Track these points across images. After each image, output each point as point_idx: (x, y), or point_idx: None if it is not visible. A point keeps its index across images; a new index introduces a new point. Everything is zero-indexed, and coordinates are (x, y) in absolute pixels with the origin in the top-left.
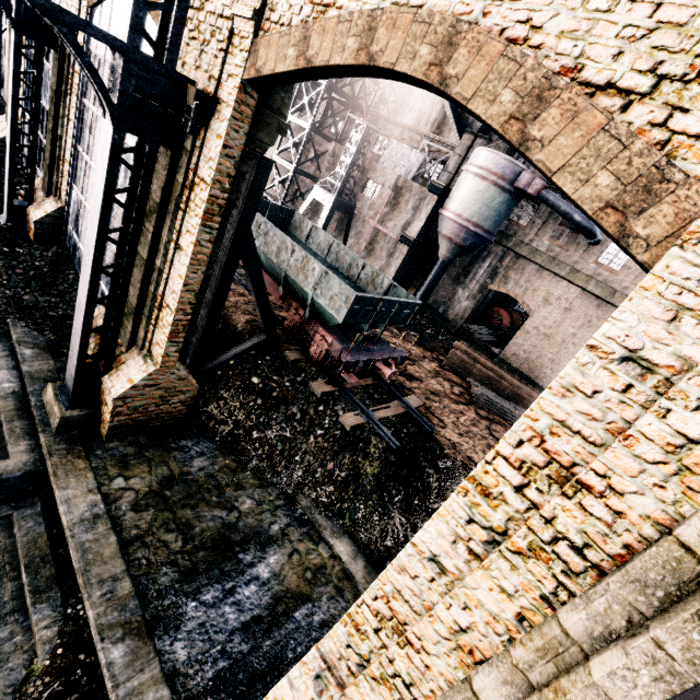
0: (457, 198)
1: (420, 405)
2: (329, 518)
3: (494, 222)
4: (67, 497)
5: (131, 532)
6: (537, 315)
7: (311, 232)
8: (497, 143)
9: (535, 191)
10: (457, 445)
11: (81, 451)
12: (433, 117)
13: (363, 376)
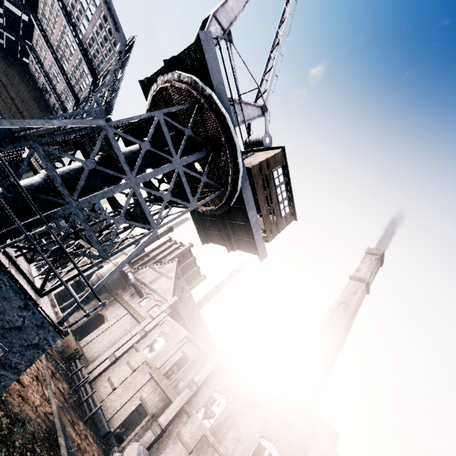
0: (102, 268)
1: None
2: None
3: (110, 279)
4: None
5: None
6: (107, 322)
7: None
8: (134, 269)
9: (127, 272)
10: None
11: None
12: None
13: None
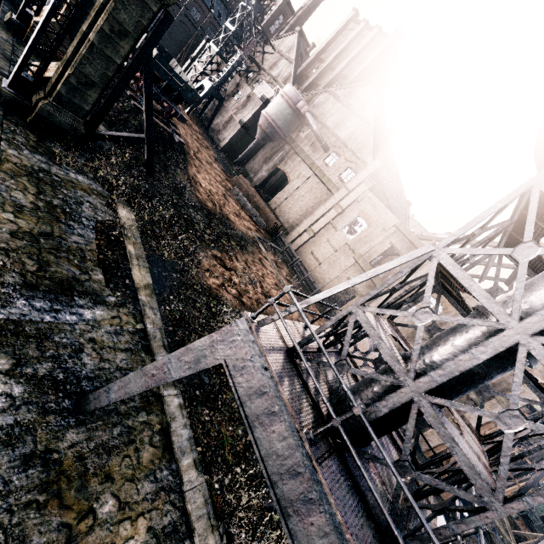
0: (270, 105)
1: (183, 142)
2: (105, 124)
3: (283, 124)
4: (0, 31)
5: (19, 55)
6: (292, 183)
7: (175, 68)
8: (305, 94)
9: (303, 112)
10: (198, 178)
11: (12, 33)
12: (285, 75)
13: (161, 117)
